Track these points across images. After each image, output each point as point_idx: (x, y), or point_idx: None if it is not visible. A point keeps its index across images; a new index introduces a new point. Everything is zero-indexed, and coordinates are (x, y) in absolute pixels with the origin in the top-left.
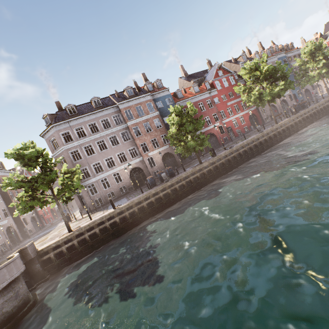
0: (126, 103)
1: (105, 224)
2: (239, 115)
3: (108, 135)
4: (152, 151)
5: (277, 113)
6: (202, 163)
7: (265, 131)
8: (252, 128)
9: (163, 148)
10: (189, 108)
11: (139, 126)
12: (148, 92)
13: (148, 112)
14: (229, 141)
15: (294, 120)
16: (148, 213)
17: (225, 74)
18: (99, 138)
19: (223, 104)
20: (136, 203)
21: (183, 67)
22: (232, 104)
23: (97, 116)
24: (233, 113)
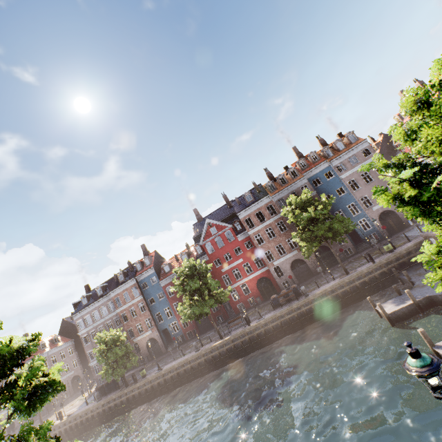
0: (116, 291)
1: (51, 433)
2: (241, 283)
3: (105, 321)
4: (137, 336)
5: (310, 270)
6: (127, 386)
7: (190, 357)
8: (259, 301)
9: (146, 334)
10: (105, 339)
11: (126, 312)
12: (131, 278)
13: (133, 297)
14: (225, 320)
15: (239, 339)
16: (77, 431)
17: (220, 230)
18: (100, 324)
19: (217, 271)
20: (71, 420)
21: (197, 211)
22: (230, 269)
23: (98, 305)
24: (231, 281)
